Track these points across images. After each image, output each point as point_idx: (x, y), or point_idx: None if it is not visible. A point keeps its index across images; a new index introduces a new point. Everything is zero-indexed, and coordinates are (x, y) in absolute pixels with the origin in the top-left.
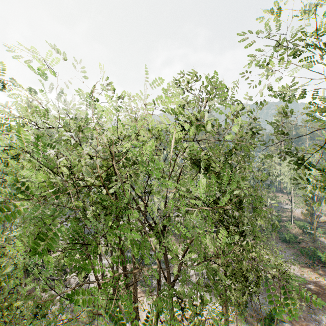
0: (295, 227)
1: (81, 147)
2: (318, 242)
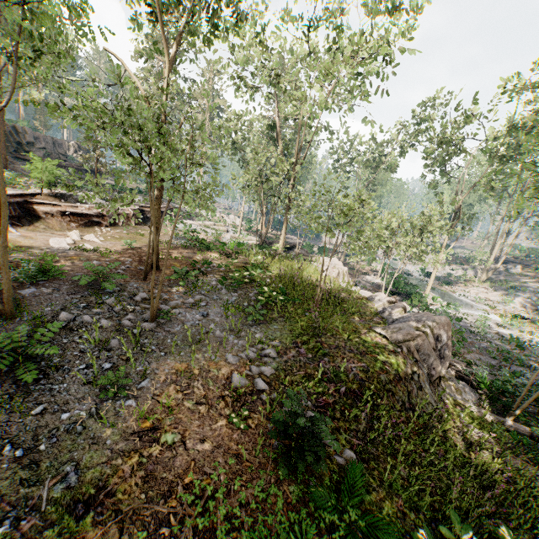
0: None
1: None
2: None
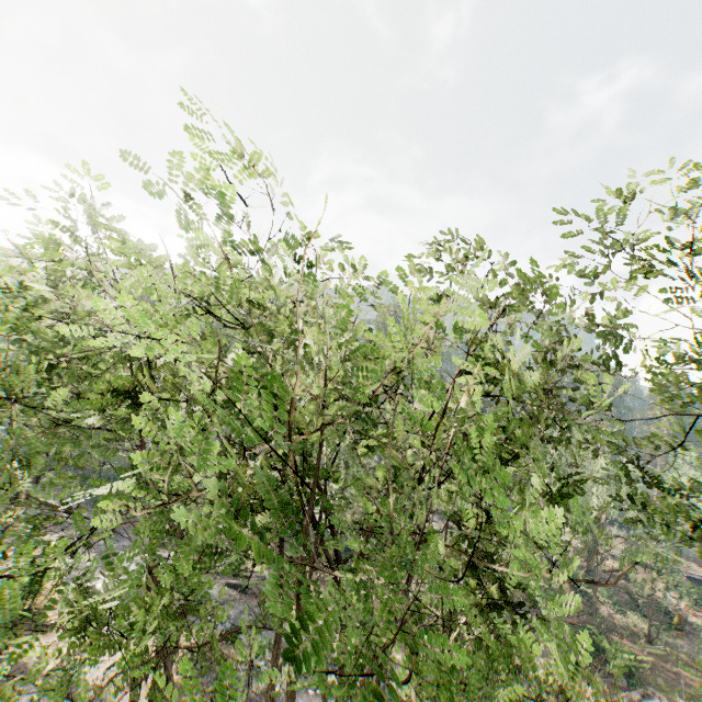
0: None
1: None
2: (599, 615)
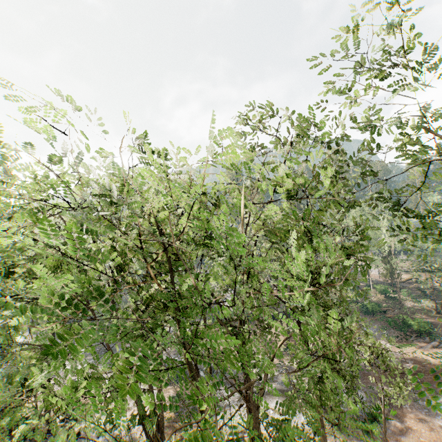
0: (376, 293)
1: (119, 230)
2: (405, 307)
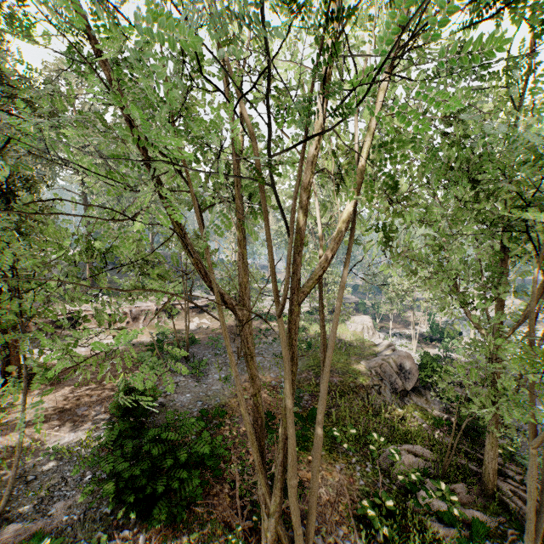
0: None
1: None
2: None
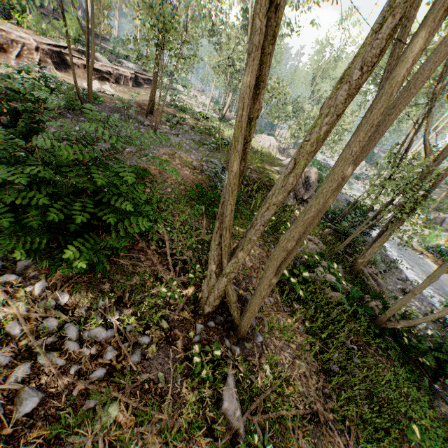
0: None
1: None
2: None
